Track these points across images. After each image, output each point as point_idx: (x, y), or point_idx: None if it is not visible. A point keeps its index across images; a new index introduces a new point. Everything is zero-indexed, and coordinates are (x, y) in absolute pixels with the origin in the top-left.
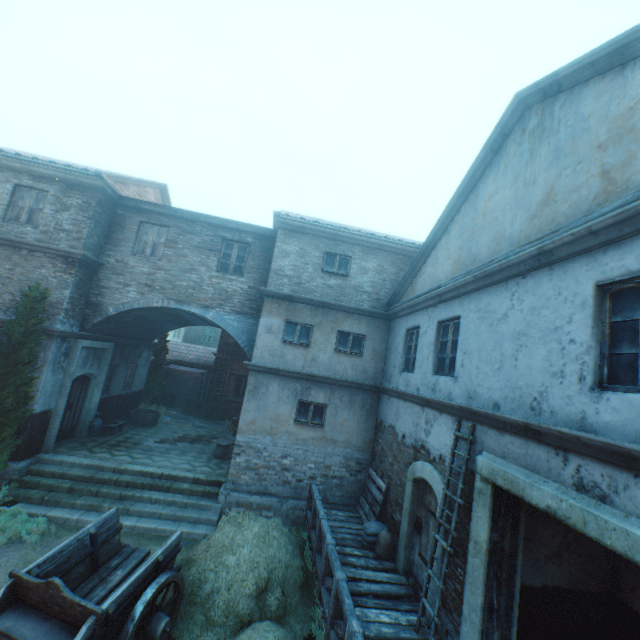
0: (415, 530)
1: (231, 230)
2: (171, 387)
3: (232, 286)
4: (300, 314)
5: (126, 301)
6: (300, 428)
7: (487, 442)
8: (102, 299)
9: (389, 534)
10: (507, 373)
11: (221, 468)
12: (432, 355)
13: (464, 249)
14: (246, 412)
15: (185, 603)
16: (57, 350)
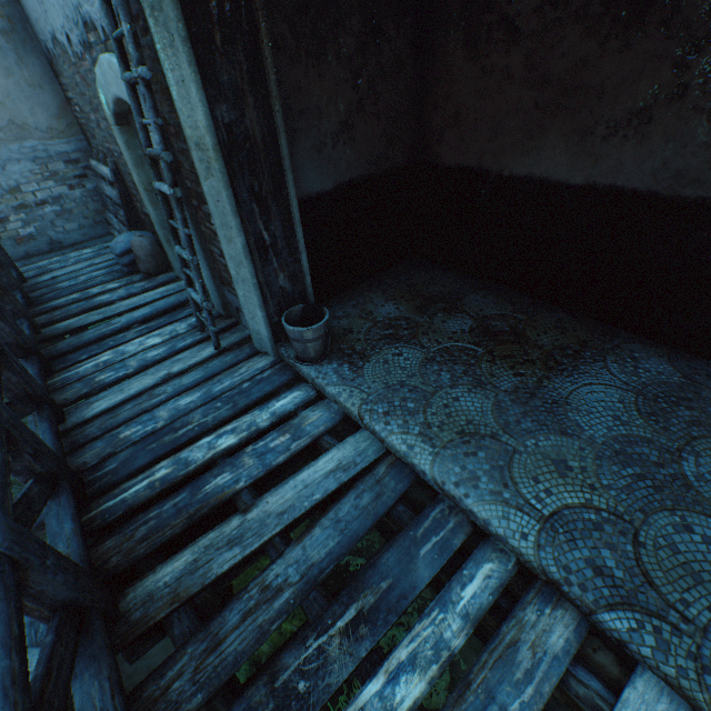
0: None
1: None
2: None
3: None
4: None
5: None
6: None
7: None
8: None
9: (147, 239)
10: None
11: None
12: None
13: None
14: None
15: None
16: None
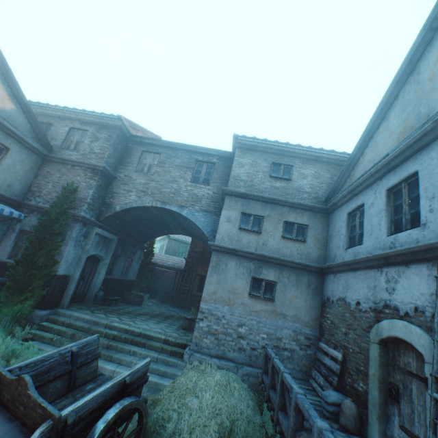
0: (389, 399)
1: (202, 154)
2: (154, 284)
3: (201, 192)
4: (253, 208)
5: (128, 202)
6: (253, 301)
7: None
8: (113, 200)
9: (354, 404)
10: None
11: (186, 335)
12: (384, 219)
13: (410, 118)
14: (209, 284)
15: None
16: (79, 231)
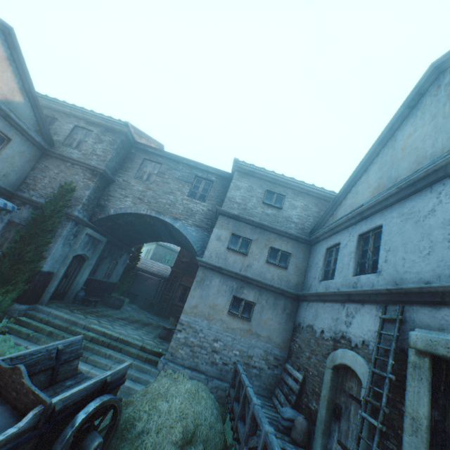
0: (333, 417)
1: (202, 171)
2: (135, 289)
3: (196, 207)
4: (243, 230)
5: (123, 207)
6: (231, 318)
7: (419, 319)
8: (108, 203)
9: (305, 420)
10: (439, 255)
11: (163, 345)
12: (353, 260)
13: (384, 177)
14: (191, 297)
15: (117, 437)
16: (70, 230)
